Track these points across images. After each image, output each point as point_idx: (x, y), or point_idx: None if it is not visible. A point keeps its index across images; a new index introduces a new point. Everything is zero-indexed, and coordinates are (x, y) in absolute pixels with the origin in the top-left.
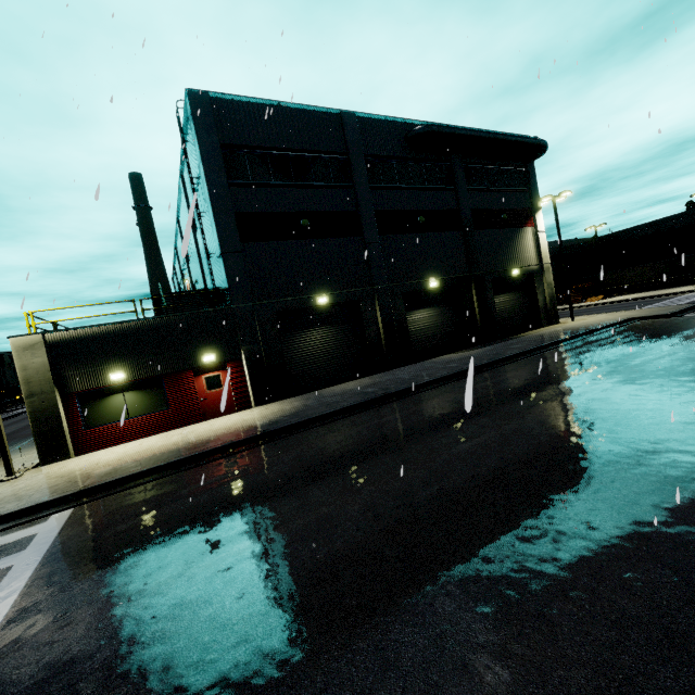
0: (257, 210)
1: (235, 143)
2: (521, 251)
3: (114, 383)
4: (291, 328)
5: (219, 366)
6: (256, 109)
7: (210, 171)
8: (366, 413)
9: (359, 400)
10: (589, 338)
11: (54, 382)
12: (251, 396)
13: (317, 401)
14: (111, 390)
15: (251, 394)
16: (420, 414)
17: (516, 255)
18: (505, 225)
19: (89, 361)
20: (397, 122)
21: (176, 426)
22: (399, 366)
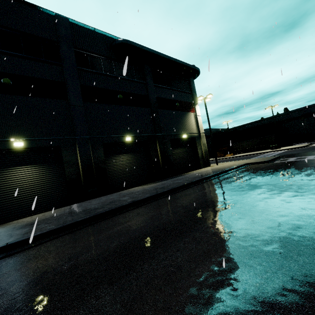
0: None
1: None
2: (188, 124)
3: None
4: None
5: None
6: None
7: None
8: None
9: None
10: (224, 175)
11: None
12: None
13: None
14: None
15: None
16: None
17: (185, 126)
18: (178, 109)
19: None
20: (105, 35)
21: None
22: (95, 197)
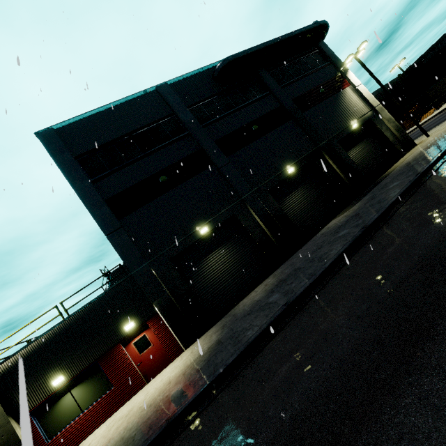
0: (122, 189)
1: (86, 151)
2: (350, 108)
3: (59, 387)
4: (189, 265)
5: (142, 327)
6: (92, 119)
7: (73, 180)
8: (272, 344)
9: (263, 322)
10: None
11: (7, 413)
12: (178, 342)
13: (229, 330)
14: (59, 394)
15: (177, 340)
16: (335, 340)
17: (348, 113)
18: (326, 96)
19: (31, 378)
20: (202, 71)
21: (124, 400)
22: (295, 251)
